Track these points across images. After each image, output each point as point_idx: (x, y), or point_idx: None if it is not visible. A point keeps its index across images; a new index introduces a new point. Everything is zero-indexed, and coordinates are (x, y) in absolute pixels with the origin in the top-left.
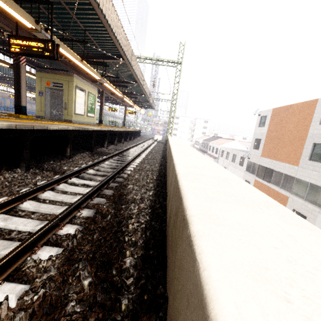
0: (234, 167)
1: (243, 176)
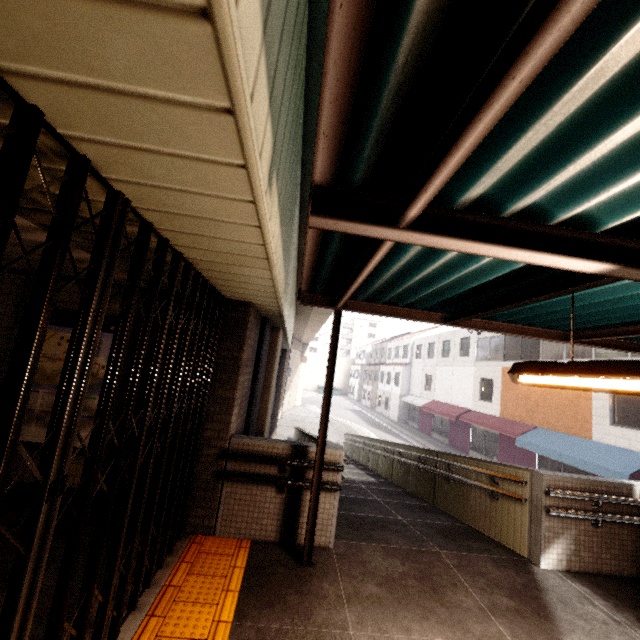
0: (451, 364)
1: (473, 374)
